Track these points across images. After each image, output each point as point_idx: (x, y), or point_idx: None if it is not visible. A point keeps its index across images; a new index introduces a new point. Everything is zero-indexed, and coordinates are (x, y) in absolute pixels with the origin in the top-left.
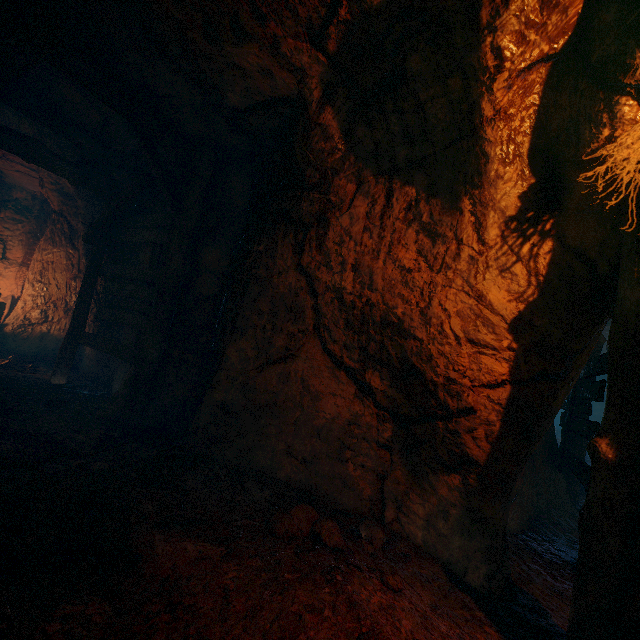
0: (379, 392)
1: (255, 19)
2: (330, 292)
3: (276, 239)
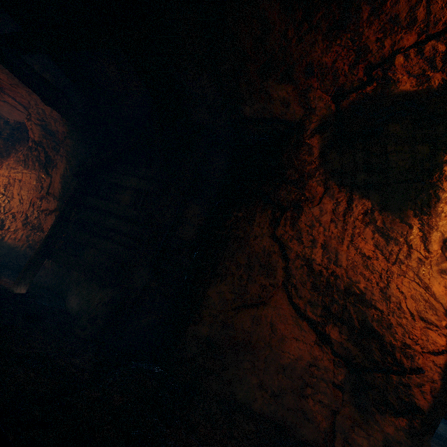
0: (337, 343)
1: (304, 73)
2: (300, 260)
3: (255, 211)
